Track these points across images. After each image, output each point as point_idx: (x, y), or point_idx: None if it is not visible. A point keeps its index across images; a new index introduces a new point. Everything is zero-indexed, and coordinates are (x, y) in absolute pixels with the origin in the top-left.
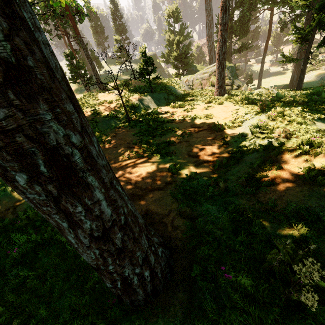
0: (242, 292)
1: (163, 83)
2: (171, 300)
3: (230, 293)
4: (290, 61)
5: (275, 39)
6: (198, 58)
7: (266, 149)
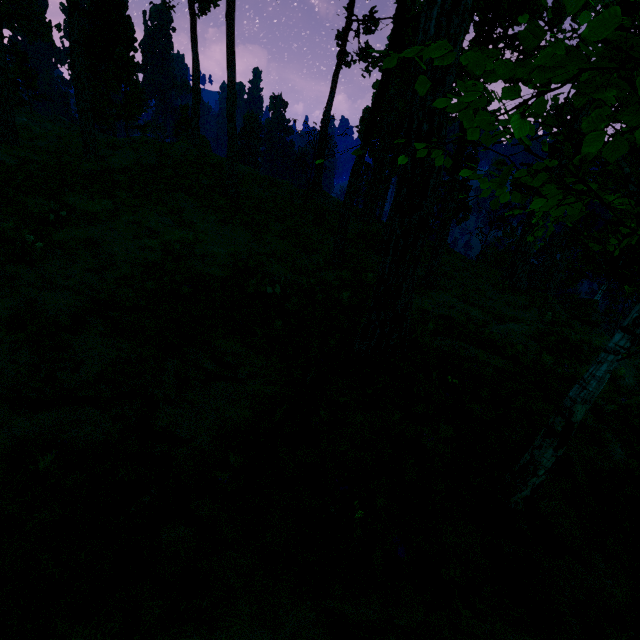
0: None
1: None
2: None
3: None
4: None
5: None
6: None
7: None
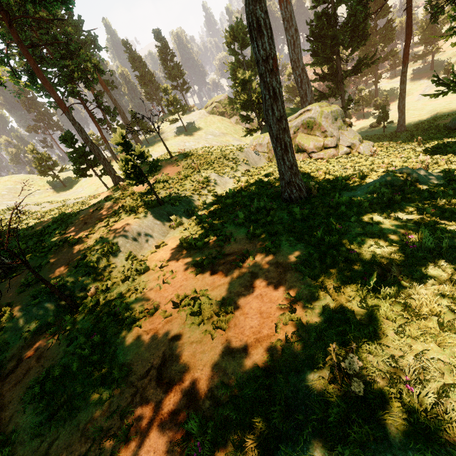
0: None
1: (208, 162)
2: None
3: None
4: None
5: (426, 33)
6: (294, 89)
7: None
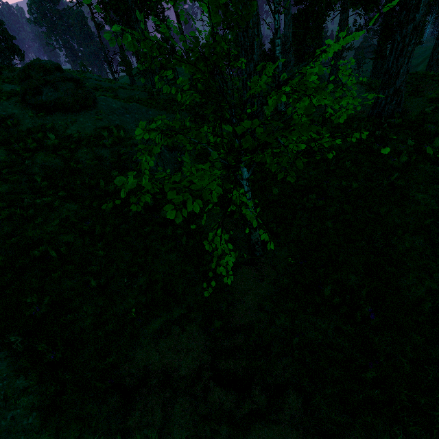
0: (435, 98)
1: None
2: (408, 114)
3: (434, 95)
4: (379, 58)
5: None
6: None
7: (412, 85)
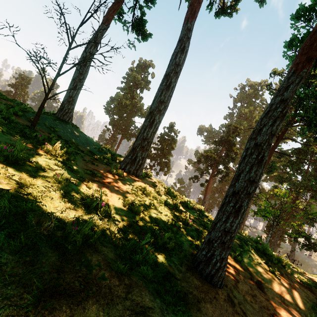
0: None
1: None
2: None
3: None
4: None
5: None
6: None
7: None
